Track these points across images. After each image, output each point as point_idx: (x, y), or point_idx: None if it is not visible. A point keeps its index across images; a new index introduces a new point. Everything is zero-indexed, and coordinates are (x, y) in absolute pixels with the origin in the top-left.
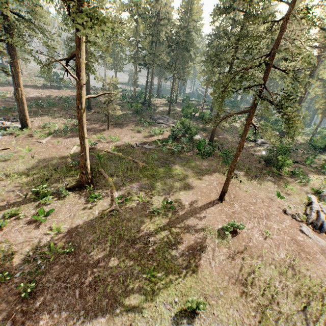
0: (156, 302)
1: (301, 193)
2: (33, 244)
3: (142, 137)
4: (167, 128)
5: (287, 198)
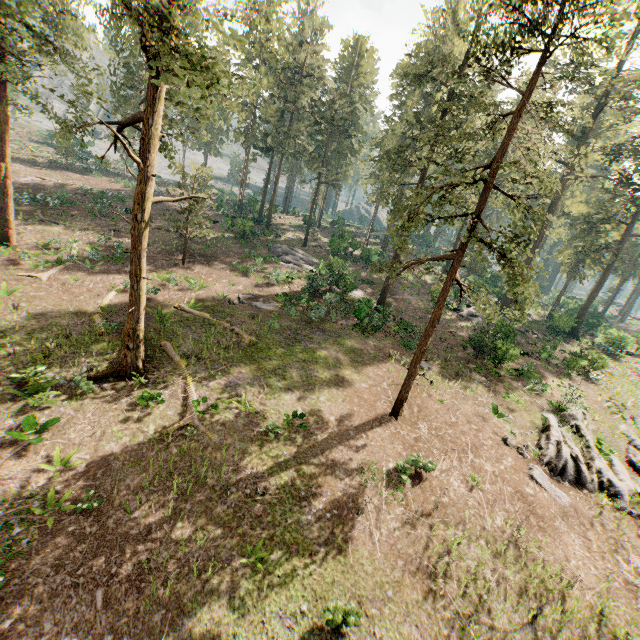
0: (265, 613)
1: (533, 409)
2: (6, 492)
3: (252, 285)
4: (301, 272)
5: (510, 417)
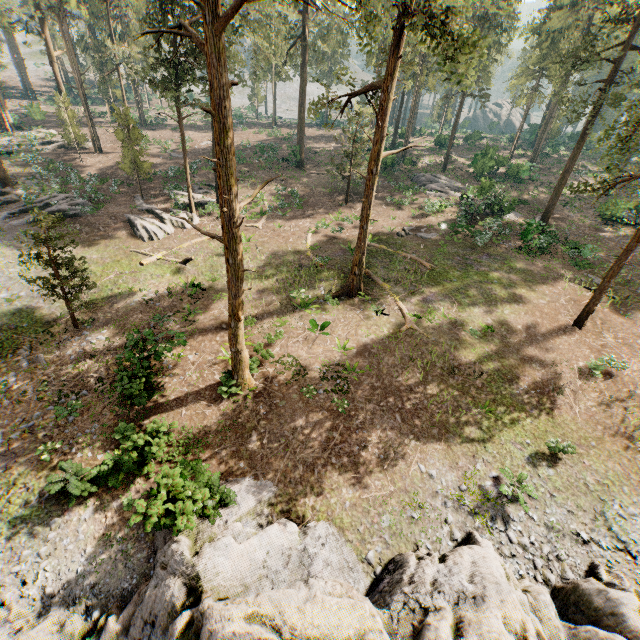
0: (501, 440)
1: None
2: (321, 361)
3: (409, 218)
4: (449, 199)
5: None
